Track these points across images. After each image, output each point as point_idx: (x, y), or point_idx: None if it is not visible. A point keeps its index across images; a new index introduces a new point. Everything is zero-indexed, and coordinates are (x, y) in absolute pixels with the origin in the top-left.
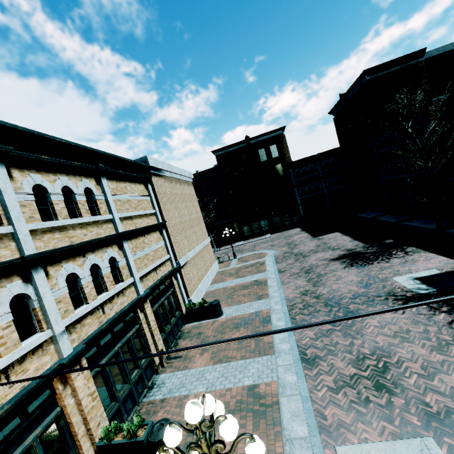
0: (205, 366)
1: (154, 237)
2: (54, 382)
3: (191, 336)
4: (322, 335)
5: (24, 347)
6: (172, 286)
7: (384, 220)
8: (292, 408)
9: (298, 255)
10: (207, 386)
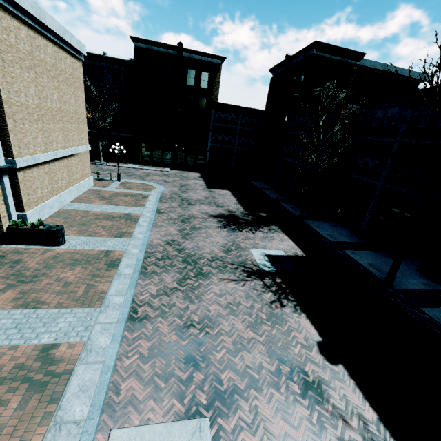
0: None
1: None
2: None
3: (2, 263)
4: (164, 293)
5: None
6: None
7: (269, 194)
8: (85, 381)
9: (184, 201)
10: None
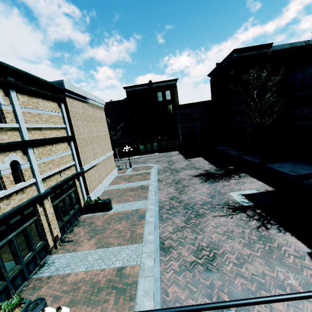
0: (89, 249)
1: (62, 147)
2: None
3: (84, 225)
4: (178, 230)
5: None
6: (74, 186)
7: (231, 153)
8: (146, 287)
9: (173, 170)
10: (87, 267)
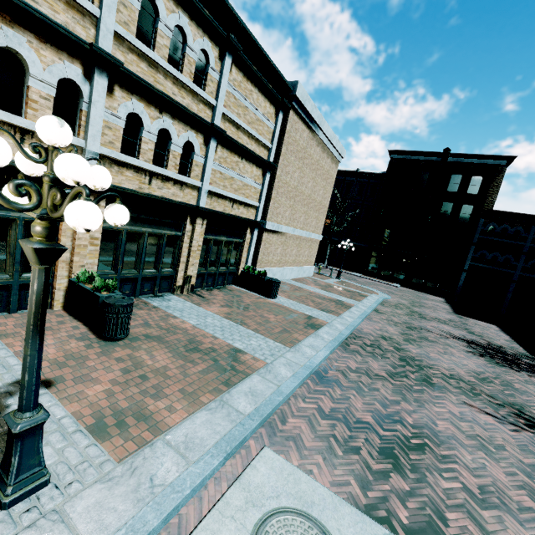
0: (215, 314)
1: (253, 172)
2: None
3: (228, 293)
4: (366, 373)
5: None
6: (242, 237)
7: None
8: (256, 388)
9: (415, 313)
10: (199, 324)
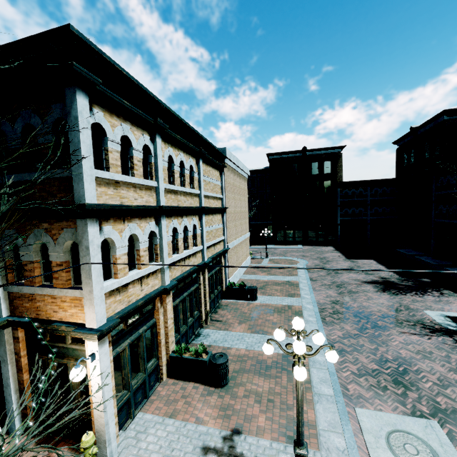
0: (243, 332)
1: (218, 219)
2: (156, 300)
3: (228, 309)
4: (349, 336)
5: (151, 268)
6: (220, 264)
7: (425, 260)
8: (321, 376)
9: (330, 270)
10: (247, 346)
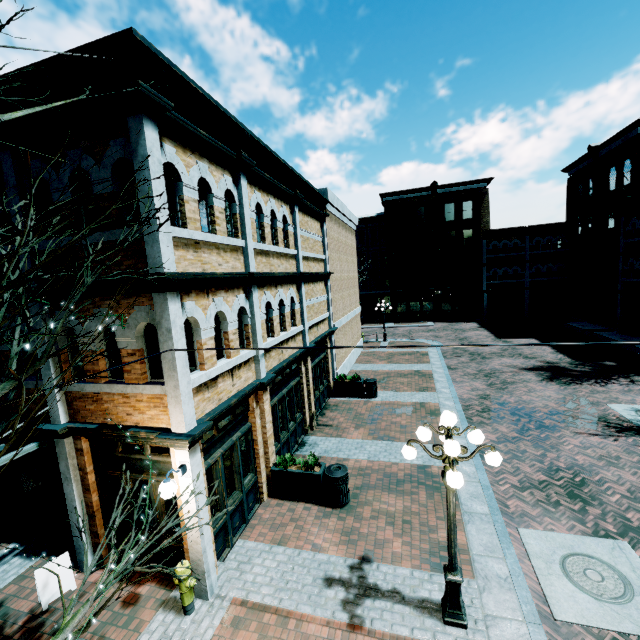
0: (363, 439)
1: (320, 288)
2: (251, 398)
3: (339, 410)
4: (506, 440)
5: (242, 356)
6: (324, 350)
7: (607, 337)
8: (471, 491)
9: (474, 355)
10: (369, 456)
